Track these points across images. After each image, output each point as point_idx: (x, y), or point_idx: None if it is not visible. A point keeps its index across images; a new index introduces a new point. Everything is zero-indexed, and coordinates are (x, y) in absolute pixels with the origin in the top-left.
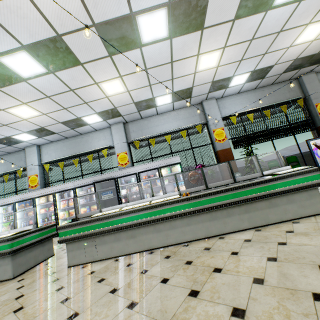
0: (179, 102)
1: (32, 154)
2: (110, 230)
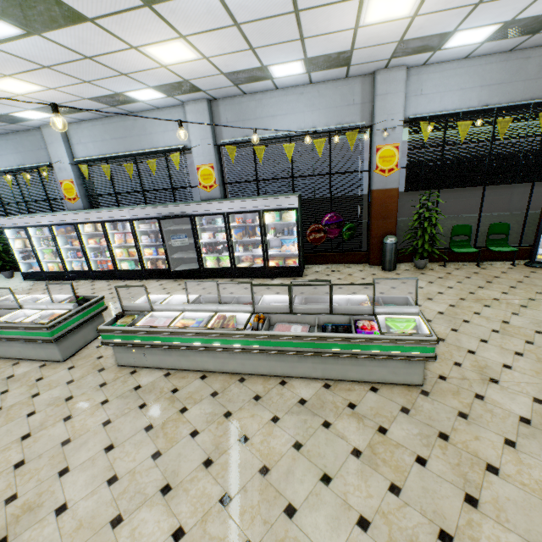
0: (322, 72)
1: (55, 142)
2: (158, 346)
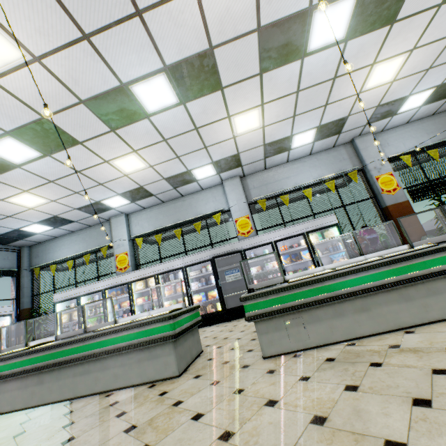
0: (321, 142)
1: (119, 226)
2: (328, 298)
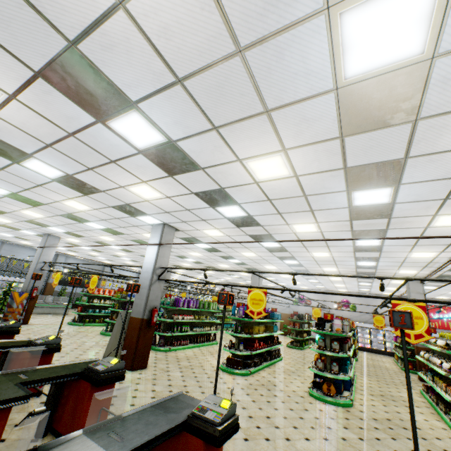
0: None
1: None
2: None
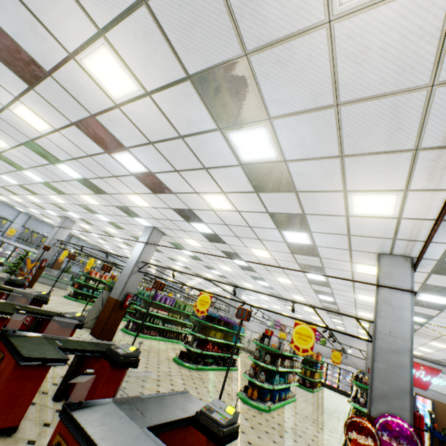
0: None
1: None
2: None
